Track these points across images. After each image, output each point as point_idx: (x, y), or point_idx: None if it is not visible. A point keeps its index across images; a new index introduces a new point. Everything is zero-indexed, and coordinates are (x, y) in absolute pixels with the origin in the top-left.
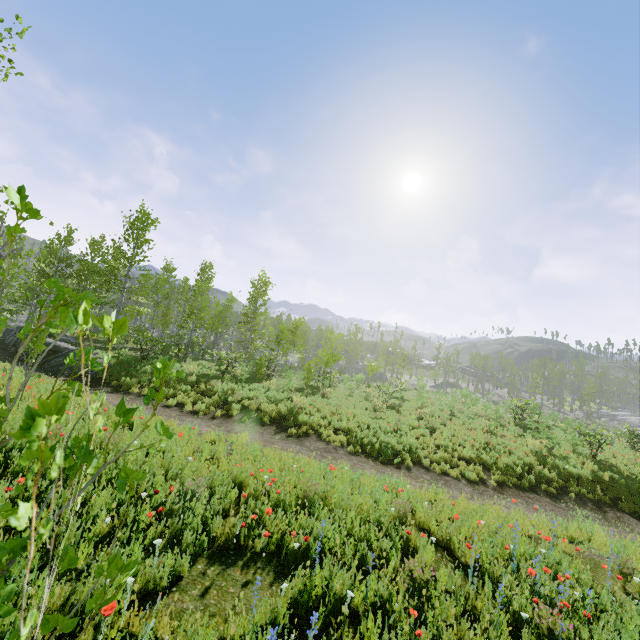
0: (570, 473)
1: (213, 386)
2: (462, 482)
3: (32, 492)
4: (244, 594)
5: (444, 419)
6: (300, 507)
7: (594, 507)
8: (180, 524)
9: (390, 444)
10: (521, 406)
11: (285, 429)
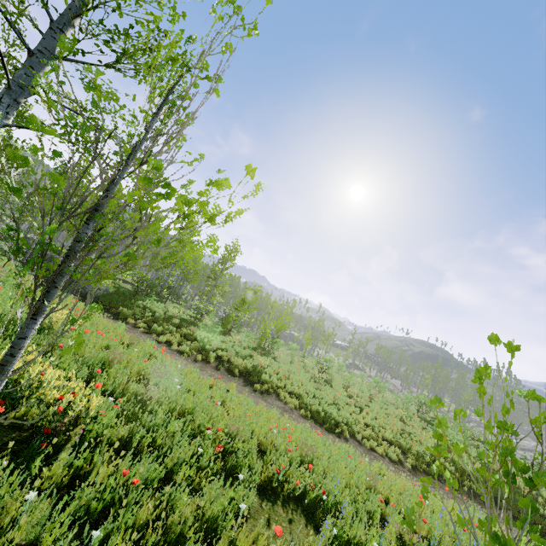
0: (464, 469)
1: (193, 332)
2: (386, 460)
3: (130, 412)
4: (293, 529)
5: (368, 401)
6: (302, 462)
7: (481, 502)
8: (235, 461)
9: (333, 415)
10: (425, 403)
11: (251, 383)
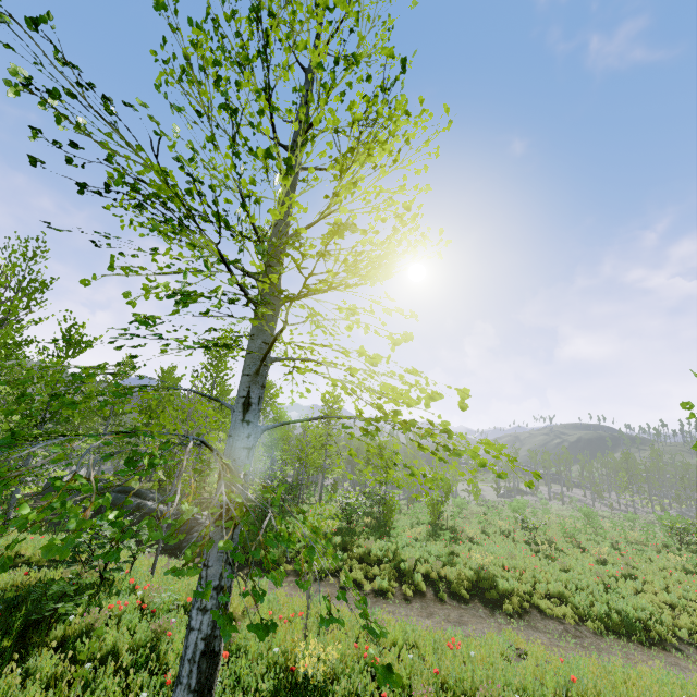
0: None
1: (368, 548)
2: None
3: None
4: None
5: (627, 559)
6: None
7: None
8: None
9: (631, 613)
10: (686, 528)
11: (494, 604)
